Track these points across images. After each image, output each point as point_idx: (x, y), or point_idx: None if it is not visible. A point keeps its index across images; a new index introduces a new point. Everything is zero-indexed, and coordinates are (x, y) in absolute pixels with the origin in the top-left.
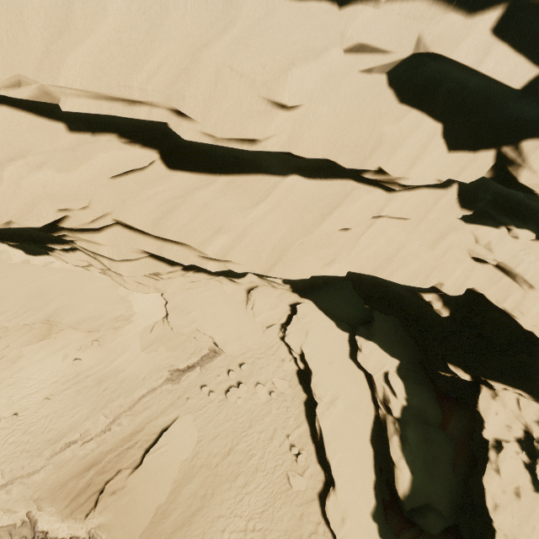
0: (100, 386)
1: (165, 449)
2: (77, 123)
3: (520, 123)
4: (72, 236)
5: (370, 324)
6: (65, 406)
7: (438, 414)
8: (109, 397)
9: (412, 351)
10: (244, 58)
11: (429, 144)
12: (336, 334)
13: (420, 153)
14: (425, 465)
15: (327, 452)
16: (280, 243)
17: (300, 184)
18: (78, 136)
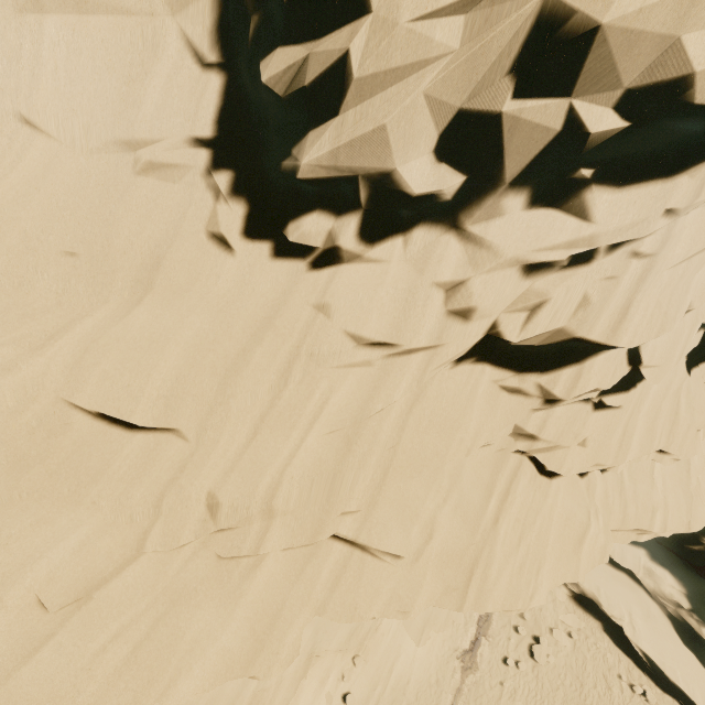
0: None
1: None
2: None
3: None
4: None
5: None
6: None
7: None
8: None
9: None
10: (697, 416)
11: None
12: None
13: None
14: None
15: (669, 675)
16: (687, 505)
17: None
18: (585, 478)
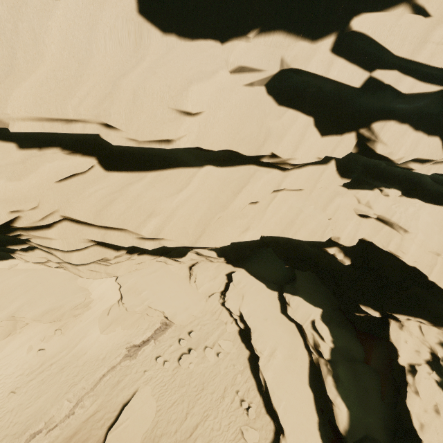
0: (63, 372)
1: (126, 424)
2: (26, 142)
3: (367, 111)
4: (26, 234)
5: (293, 282)
6: (30, 397)
7: (361, 351)
8: (71, 382)
9: (331, 300)
10: (153, 81)
11: (306, 132)
12: (267, 294)
13: (301, 139)
14: (358, 399)
15: (273, 401)
16: (202, 219)
17: (213, 172)
18: (27, 151)
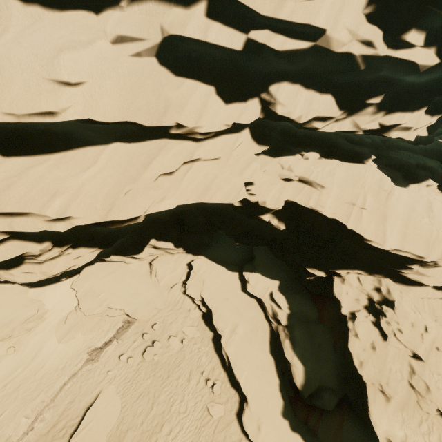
0: (19, 390)
1: (90, 427)
2: None
3: (263, 76)
4: None
5: (252, 261)
6: None
7: (315, 312)
8: (29, 398)
9: (288, 271)
10: (18, 51)
11: (208, 101)
12: (228, 276)
13: (204, 108)
14: (313, 354)
15: (235, 374)
16: (110, 192)
17: (121, 148)
18: None
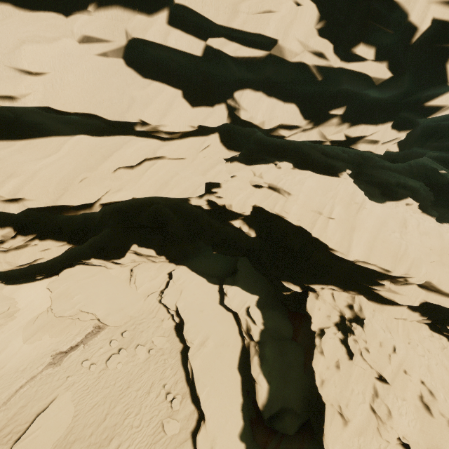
0: None
1: (36, 434)
2: None
3: (229, 84)
4: None
5: (235, 274)
6: None
7: (290, 329)
8: None
9: (269, 287)
10: None
11: (174, 102)
12: (207, 288)
13: (168, 108)
14: (280, 373)
15: (196, 388)
16: (65, 178)
17: (85, 139)
18: None
